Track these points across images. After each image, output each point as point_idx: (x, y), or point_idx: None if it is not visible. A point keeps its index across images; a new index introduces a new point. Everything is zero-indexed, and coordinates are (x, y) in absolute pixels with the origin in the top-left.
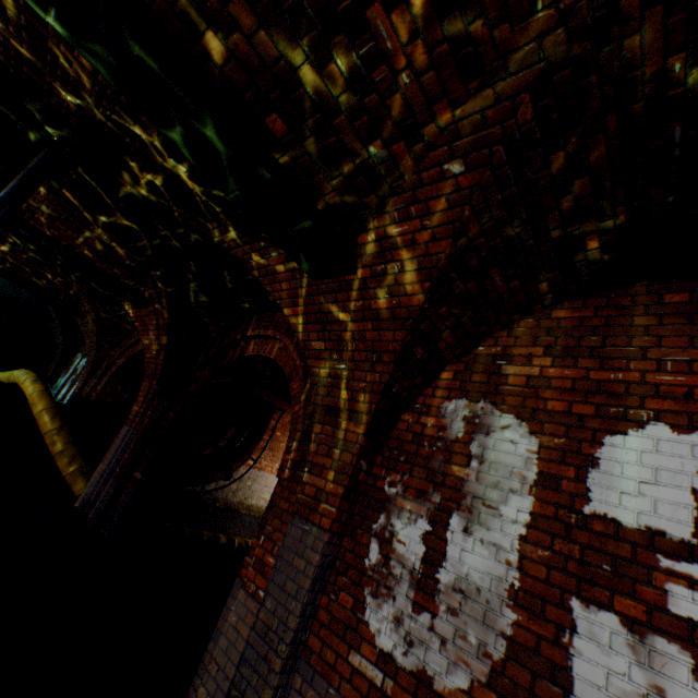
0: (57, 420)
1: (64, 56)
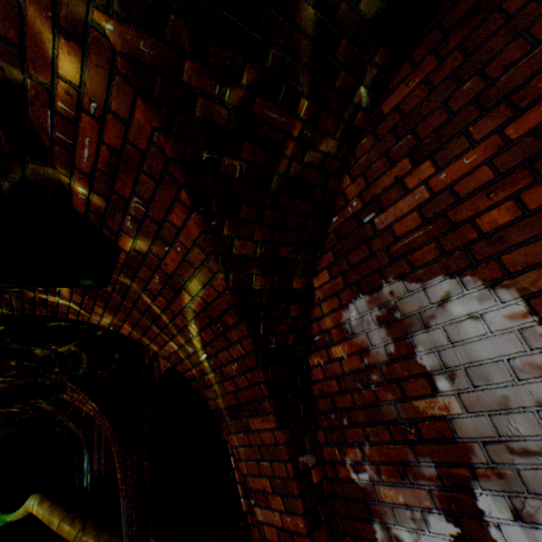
0: (76, 523)
1: None
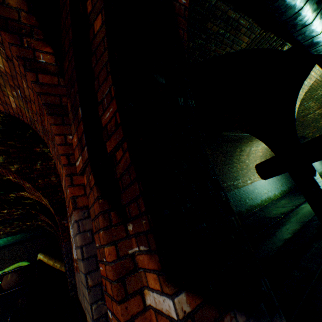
0: (53, 260)
1: None
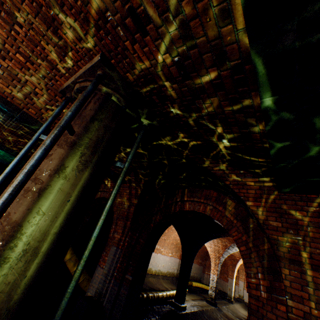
0: None
1: (208, 100)
